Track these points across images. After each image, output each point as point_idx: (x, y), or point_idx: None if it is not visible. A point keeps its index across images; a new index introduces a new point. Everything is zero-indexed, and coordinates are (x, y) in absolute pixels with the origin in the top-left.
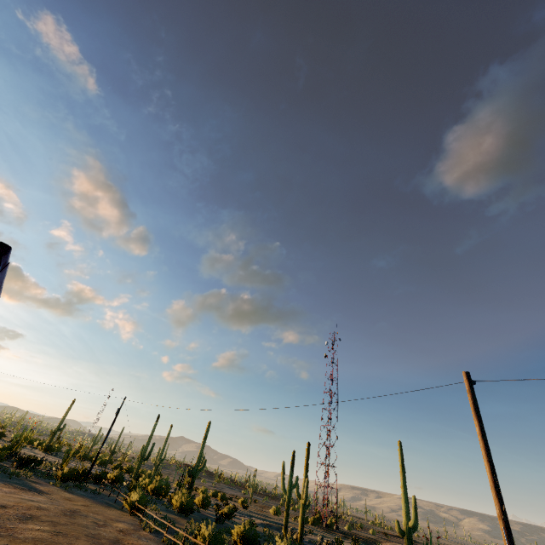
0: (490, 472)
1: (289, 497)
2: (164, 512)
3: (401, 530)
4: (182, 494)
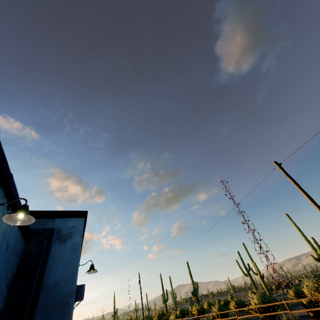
0: (306, 196)
1: (250, 277)
2: (192, 319)
3: (316, 258)
4: (195, 306)
